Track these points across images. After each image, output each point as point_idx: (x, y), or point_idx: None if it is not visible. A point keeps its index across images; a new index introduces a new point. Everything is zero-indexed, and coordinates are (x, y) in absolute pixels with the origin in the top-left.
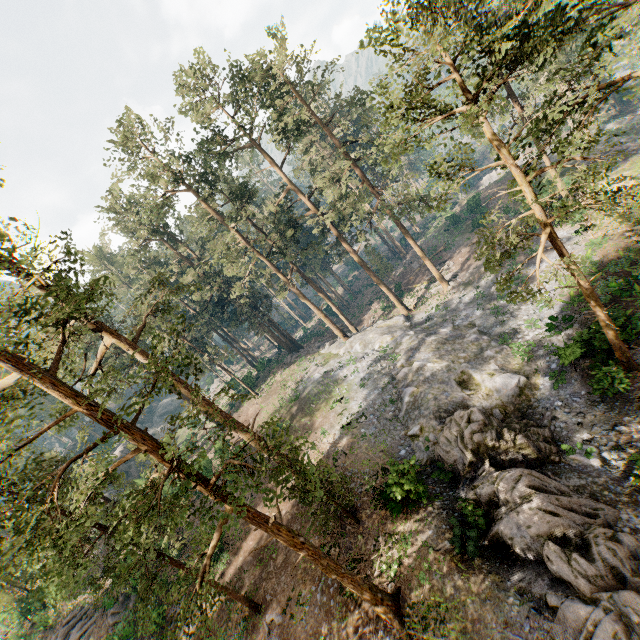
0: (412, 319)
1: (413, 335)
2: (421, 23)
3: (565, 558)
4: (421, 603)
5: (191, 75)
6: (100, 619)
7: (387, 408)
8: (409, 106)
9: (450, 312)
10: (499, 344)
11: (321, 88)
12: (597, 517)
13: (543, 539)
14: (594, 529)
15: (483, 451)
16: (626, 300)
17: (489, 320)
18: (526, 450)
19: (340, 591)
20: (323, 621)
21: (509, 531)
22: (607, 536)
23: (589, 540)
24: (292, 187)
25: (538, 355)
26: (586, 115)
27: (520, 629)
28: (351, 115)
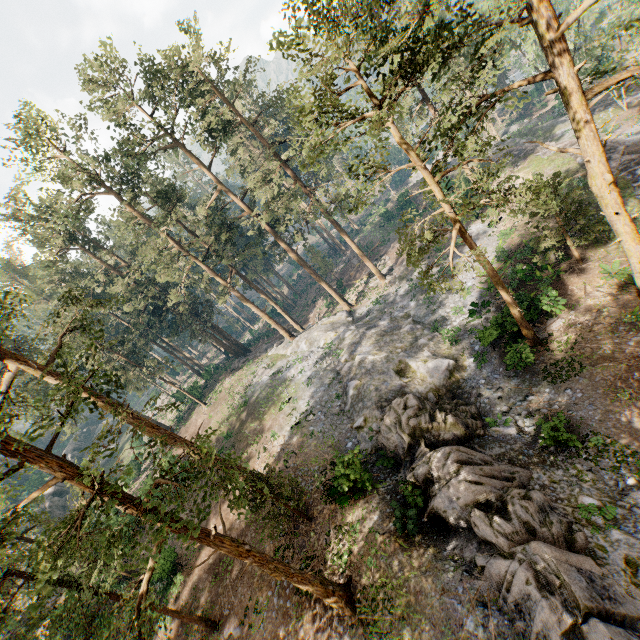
0: (354, 314)
1: (355, 330)
2: (324, 30)
3: (488, 521)
4: (370, 587)
5: (98, 69)
6: None
7: (334, 403)
8: (320, 110)
9: (388, 305)
10: (431, 332)
11: (248, 86)
12: (514, 480)
13: (470, 507)
14: (511, 491)
15: (419, 434)
16: (531, 284)
17: (422, 310)
18: (455, 428)
19: (296, 591)
20: (281, 624)
21: (442, 505)
22: (522, 495)
23: (507, 502)
24: (223, 188)
25: (464, 339)
26: (478, 122)
27: (455, 593)
28: (281, 114)
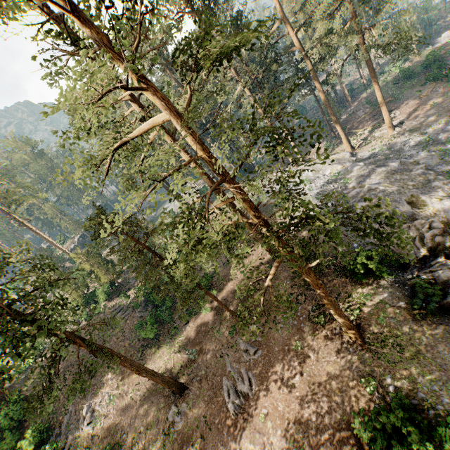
0: (356, 156)
1: (363, 166)
2: None
3: None
4: (380, 334)
5: None
6: (131, 313)
7: (340, 215)
8: None
9: (393, 152)
10: (445, 178)
11: None
12: None
13: None
14: None
15: (440, 249)
16: None
17: (434, 160)
18: None
19: (309, 320)
20: (295, 334)
21: None
22: None
23: None
24: (285, 19)
25: None
26: None
27: None
28: None
